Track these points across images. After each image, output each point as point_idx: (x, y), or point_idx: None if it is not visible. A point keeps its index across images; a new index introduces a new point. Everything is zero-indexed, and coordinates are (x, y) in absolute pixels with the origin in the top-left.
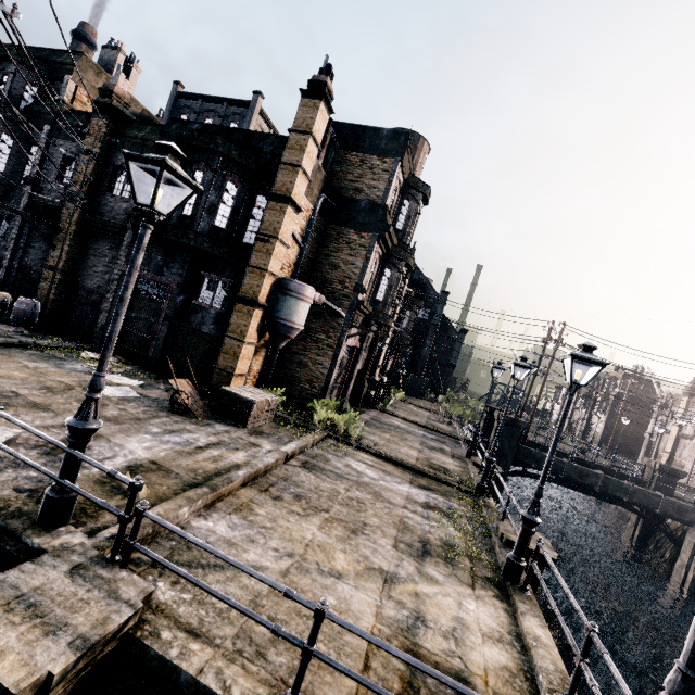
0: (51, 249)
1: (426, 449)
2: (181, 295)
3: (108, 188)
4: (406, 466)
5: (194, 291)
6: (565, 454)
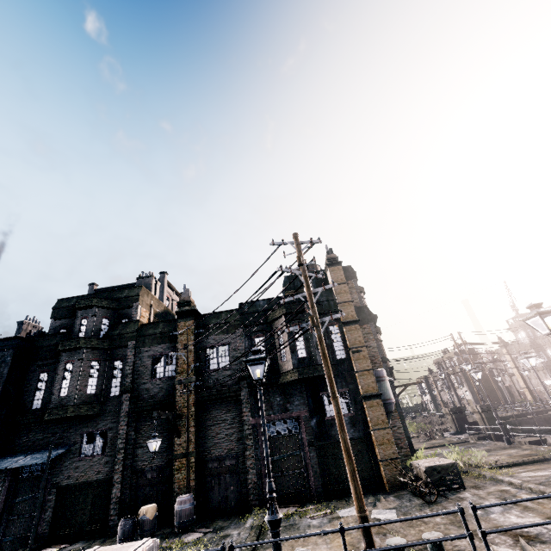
0: (175, 437)
1: (489, 453)
2: (313, 419)
3: (205, 366)
4: (531, 461)
5: (322, 410)
6: (511, 416)
